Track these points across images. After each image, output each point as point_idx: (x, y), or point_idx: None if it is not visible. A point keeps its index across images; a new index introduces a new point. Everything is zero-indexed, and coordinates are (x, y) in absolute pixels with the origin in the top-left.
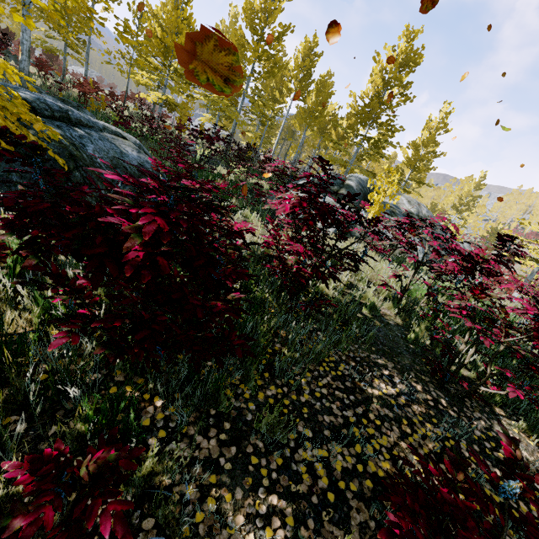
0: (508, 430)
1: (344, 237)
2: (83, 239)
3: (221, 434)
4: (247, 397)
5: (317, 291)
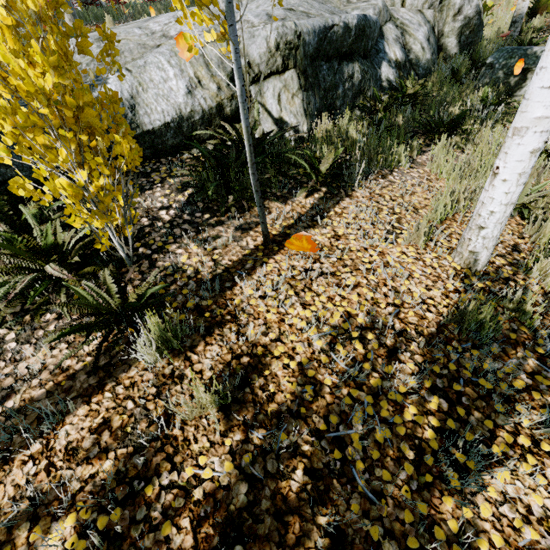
0: None
1: None
2: None
3: None
4: None
5: None
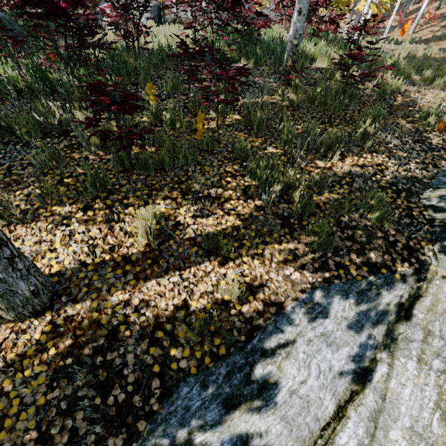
0: (239, 64)
1: (139, 2)
2: (48, 4)
3: (130, 86)
4: (133, 80)
5: (151, 52)
